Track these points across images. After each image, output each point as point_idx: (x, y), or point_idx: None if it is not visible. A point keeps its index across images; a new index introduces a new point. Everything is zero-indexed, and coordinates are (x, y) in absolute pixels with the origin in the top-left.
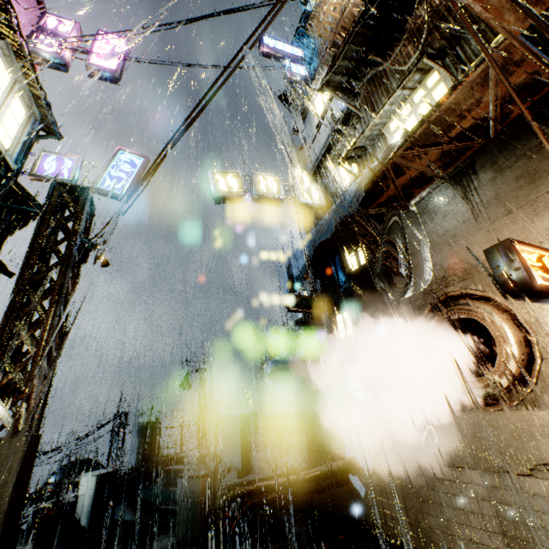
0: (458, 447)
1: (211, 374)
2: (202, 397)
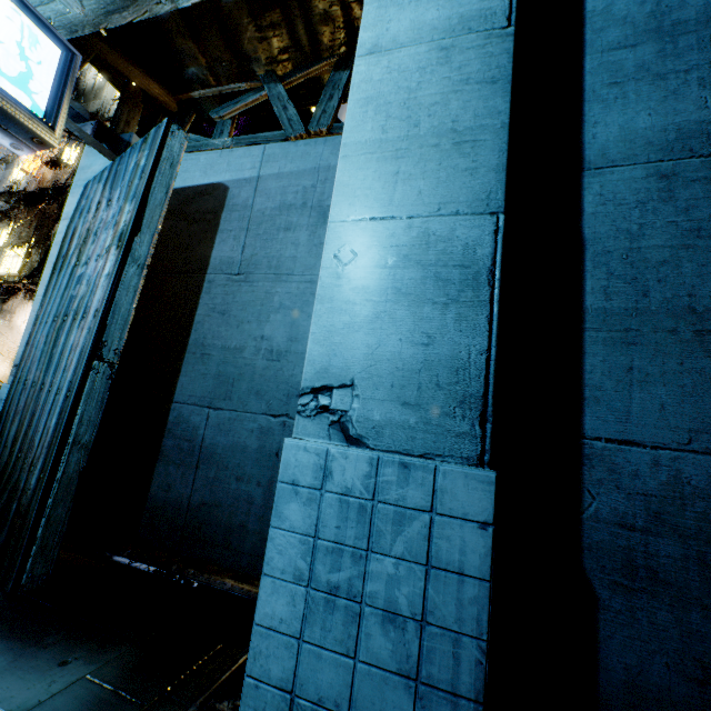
0: None
1: None
2: None
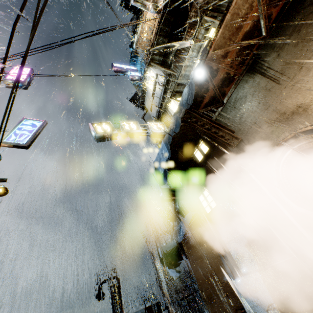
0: None
1: (118, 279)
2: (115, 302)
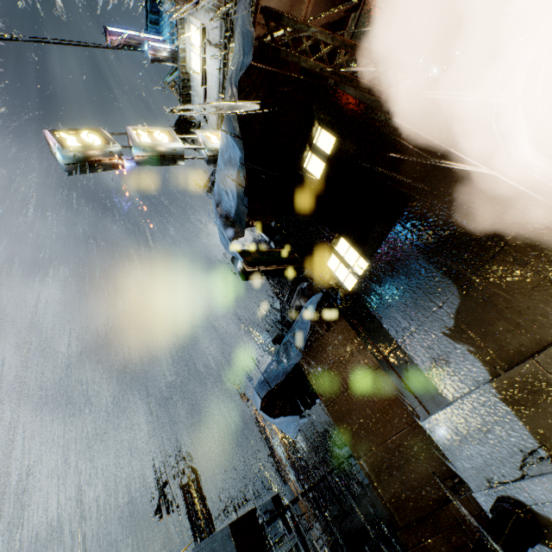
0: None
1: (196, 472)
2: (195, 514)
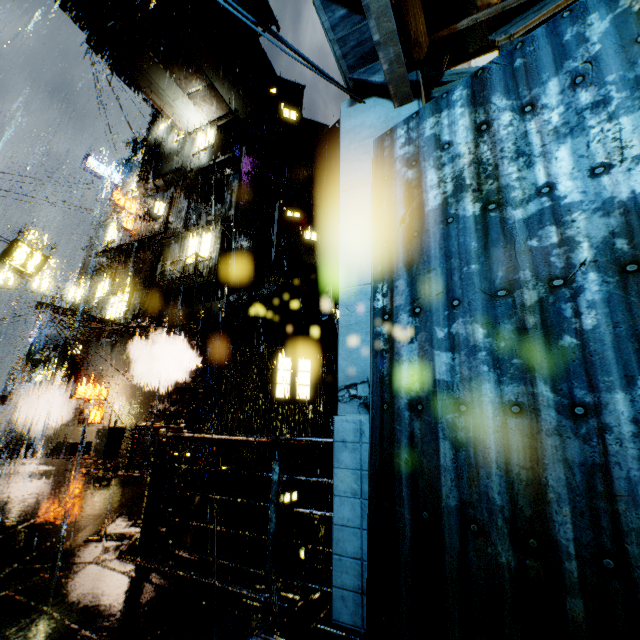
0: (69, 438)
1: None
2: None
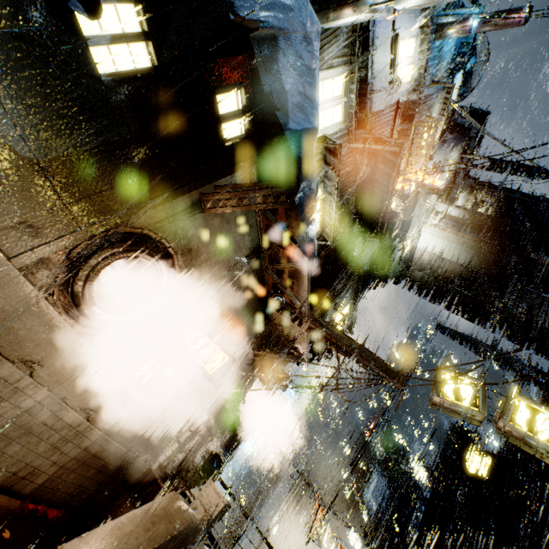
0: None
1: None
2: None
